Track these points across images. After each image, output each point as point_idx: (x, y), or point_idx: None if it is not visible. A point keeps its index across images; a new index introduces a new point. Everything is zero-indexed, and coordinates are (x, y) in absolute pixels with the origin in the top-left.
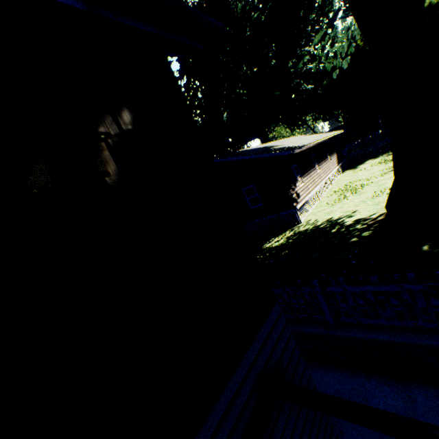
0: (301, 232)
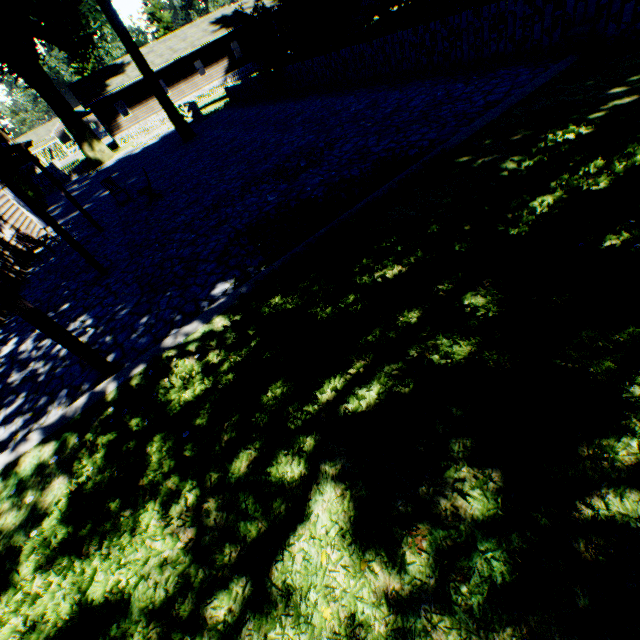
0: None
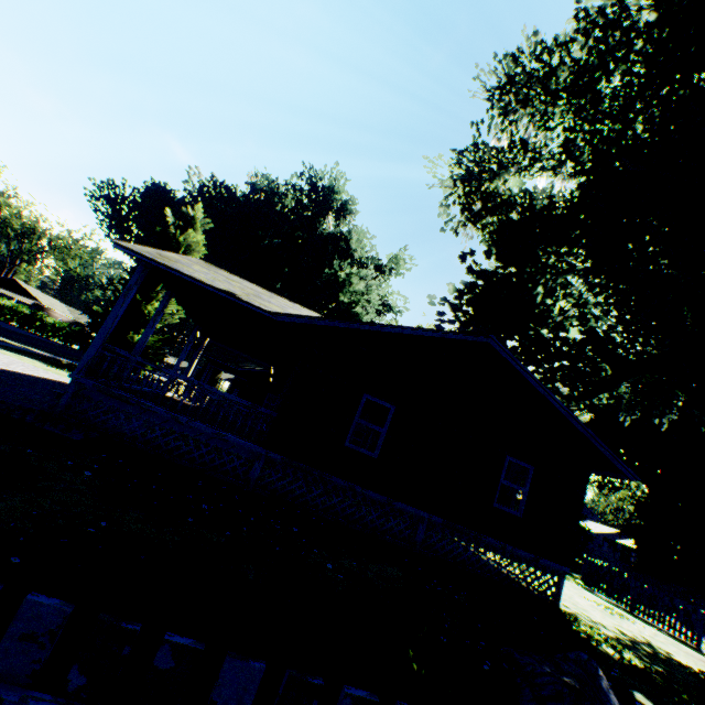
0: (626, 643)
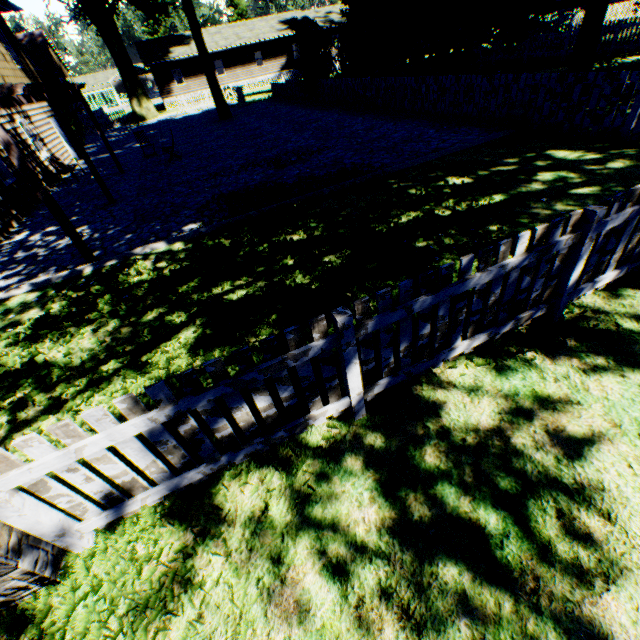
0: None
